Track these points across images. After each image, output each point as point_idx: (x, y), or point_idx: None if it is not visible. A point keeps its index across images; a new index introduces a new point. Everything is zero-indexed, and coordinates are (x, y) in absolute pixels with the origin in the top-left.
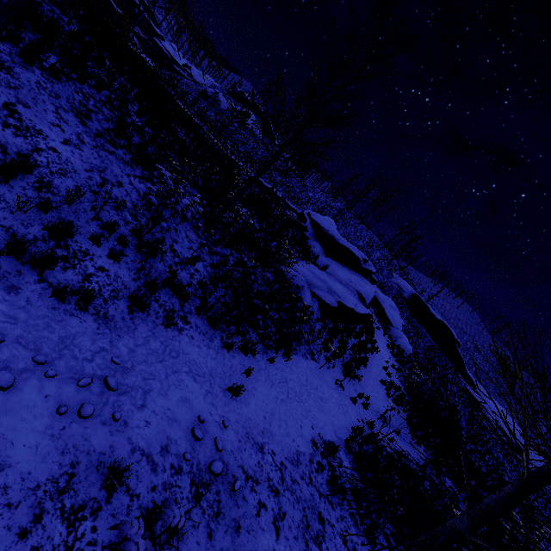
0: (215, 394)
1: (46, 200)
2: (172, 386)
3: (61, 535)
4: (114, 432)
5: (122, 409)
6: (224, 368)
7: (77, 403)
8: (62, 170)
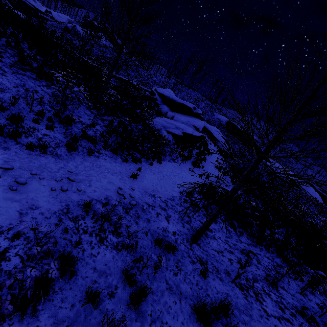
0: (125, 179)
1: (1, 104)
2: (102, 178)
3: (72, 225)
4: (80, 195)
5: (81, 187)
6: (126, 169)
7: (59, 187)
8: (1, 89)
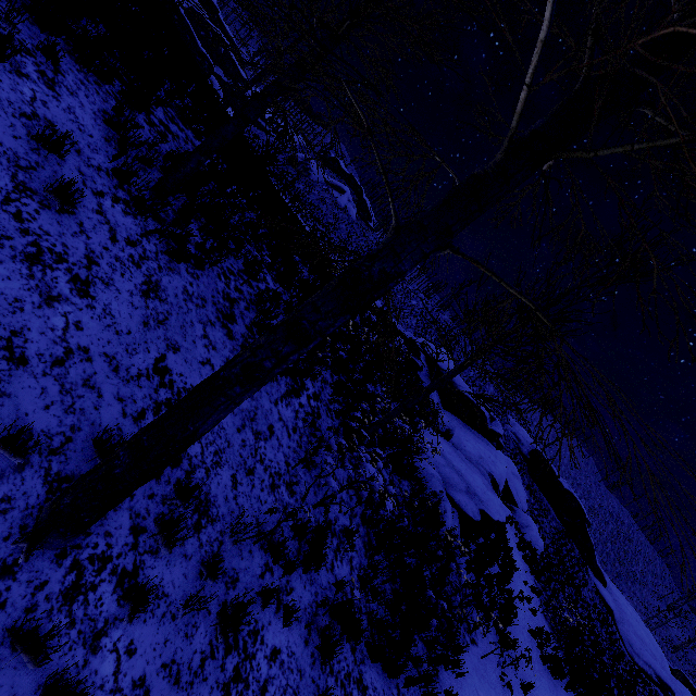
0: None
1: (218, 565)
2: None
3: None
4: None
5: None
6: None
7: None
8: (216, 452)
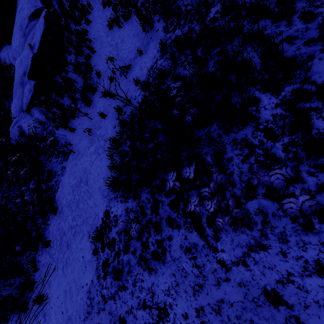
0: None
1: None
2: None
3: None
4: None
5: None
6: None
7: None
8: None
